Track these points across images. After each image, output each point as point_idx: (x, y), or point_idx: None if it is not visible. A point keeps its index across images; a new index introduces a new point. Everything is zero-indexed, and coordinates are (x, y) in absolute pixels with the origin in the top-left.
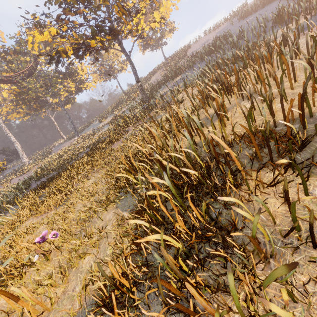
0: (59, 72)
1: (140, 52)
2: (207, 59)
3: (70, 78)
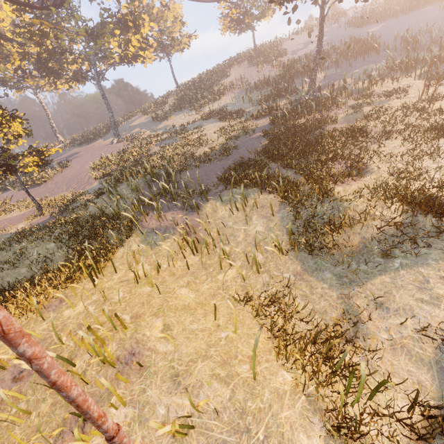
0: (120, 16)
1: (223, 30)
2: (390, 54)
3: (132, 34)
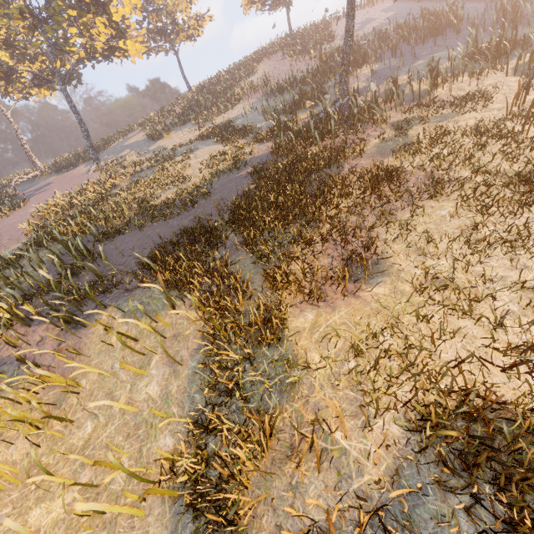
0: None
1: (244, 6)
2: (472, 33)
3: (98, 15)
